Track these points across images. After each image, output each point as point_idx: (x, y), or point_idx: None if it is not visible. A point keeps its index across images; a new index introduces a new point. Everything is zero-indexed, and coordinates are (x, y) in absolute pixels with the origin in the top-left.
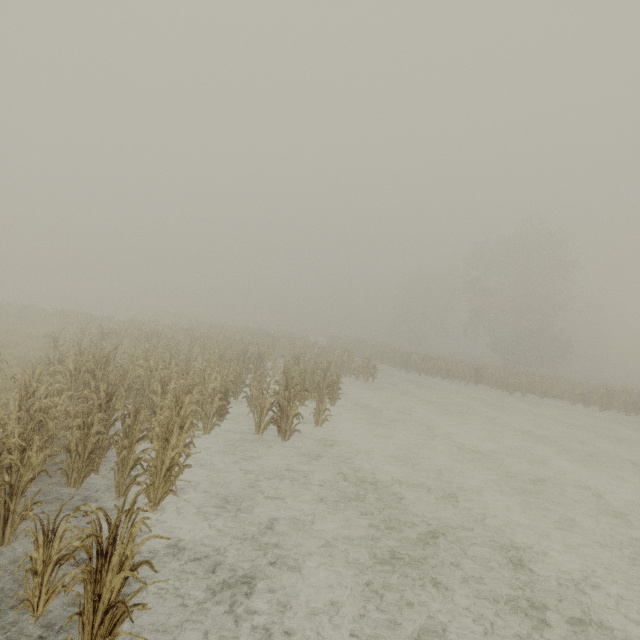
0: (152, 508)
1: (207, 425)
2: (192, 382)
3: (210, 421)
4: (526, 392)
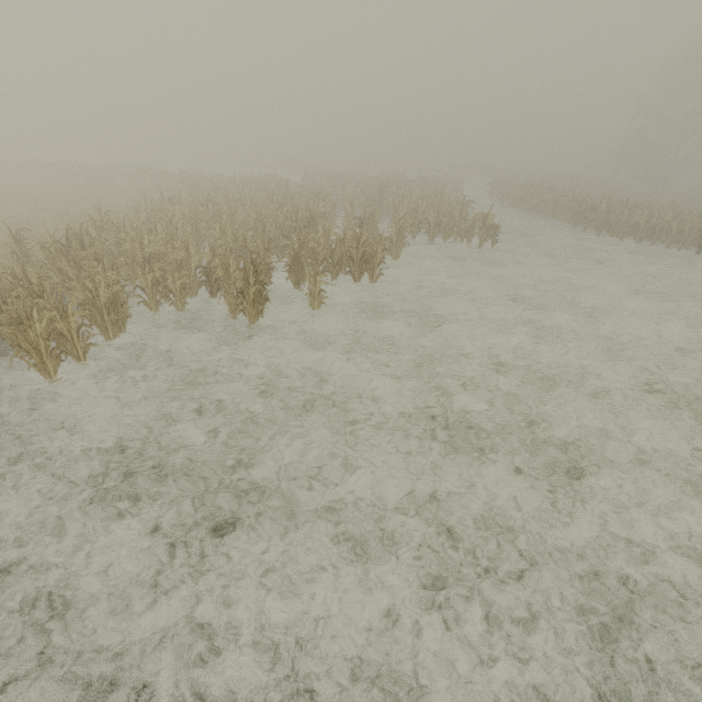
0: (44, 377)
1: (178, 302)
2: (142, 259)
3: (179, 299)
4: None
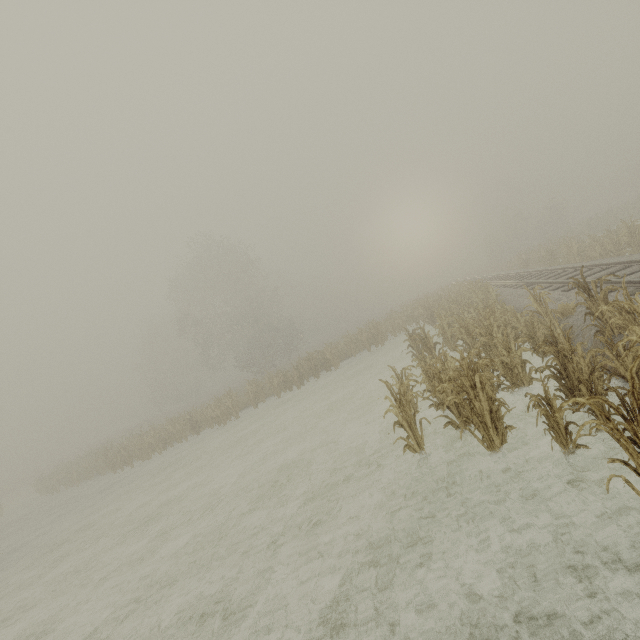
0: None
1: None
2: None
3: None
4: (238, 413)
